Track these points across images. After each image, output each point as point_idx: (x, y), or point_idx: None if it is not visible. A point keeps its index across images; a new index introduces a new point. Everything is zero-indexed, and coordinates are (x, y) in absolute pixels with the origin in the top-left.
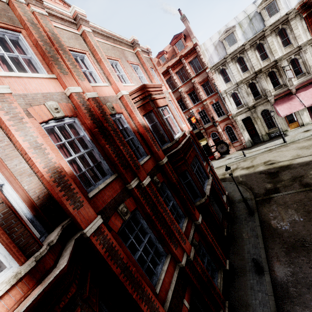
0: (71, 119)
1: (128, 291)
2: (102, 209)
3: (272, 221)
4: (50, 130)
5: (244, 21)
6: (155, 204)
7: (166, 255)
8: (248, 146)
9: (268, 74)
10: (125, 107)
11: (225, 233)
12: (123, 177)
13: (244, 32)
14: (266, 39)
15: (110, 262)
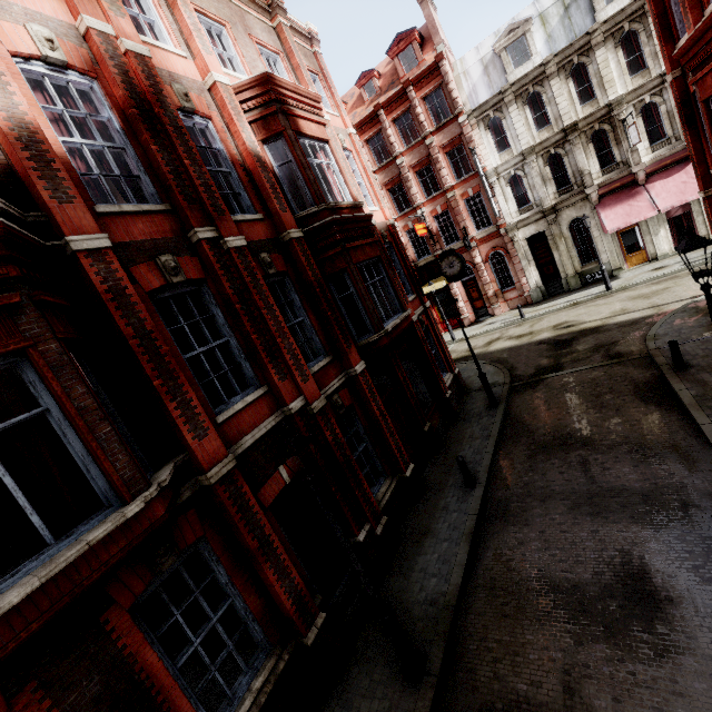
0: (84, 80)
1: (145, 370)
2: (122, 243)
3: (528, 414)
4: (38, 86)
5: (552, 10)
6: (248, 287)
7: (260, 386)
8: (536, 301)
9: (592, 137)
10: (220, 111)
11: (426, 428)
12: (182, 216)
13: (551, 36)
14: (594, 54)
15: (115, 310)
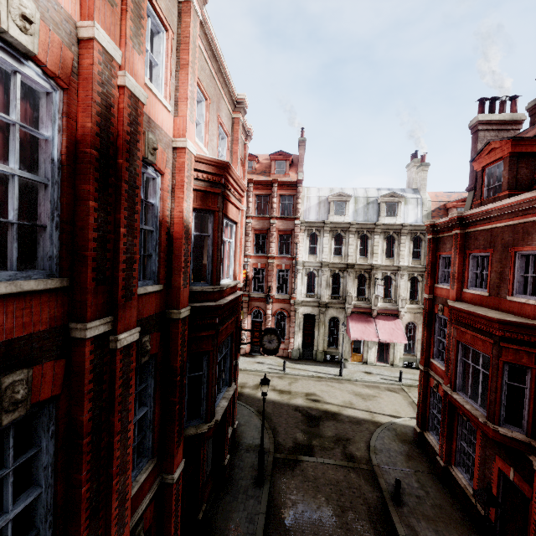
0: (45, 81)
1: None
2: None
3: (288, 509)
4: None
5: (362, 199)
6: (114, 403)
7: None
8: (294, 358)
9: (358, 276)
10: (174, 171)
11: (201, 515)
12: (78, 297)
13: (357, 211)
14: (374, 236)
15: None
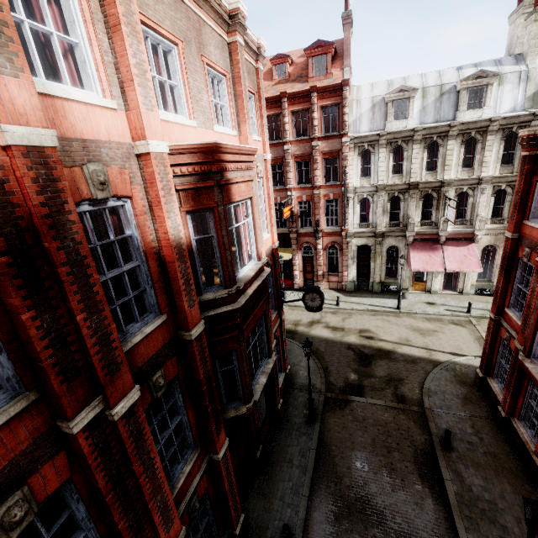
0: None
1: None
2: None
3: (337, 446)
4: None
5: (433, 90)
6: (129, 458)
7: None
8: (348, 290)
9: (423, 196)
10: (146, 184)
11: (258, 454)
12: (54, 400)
13: (425, 109)
14: (447, 141)
15: None
